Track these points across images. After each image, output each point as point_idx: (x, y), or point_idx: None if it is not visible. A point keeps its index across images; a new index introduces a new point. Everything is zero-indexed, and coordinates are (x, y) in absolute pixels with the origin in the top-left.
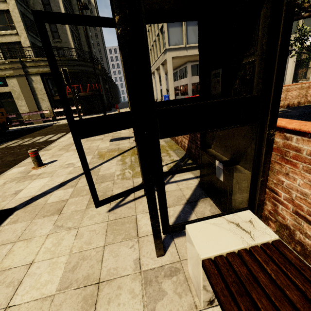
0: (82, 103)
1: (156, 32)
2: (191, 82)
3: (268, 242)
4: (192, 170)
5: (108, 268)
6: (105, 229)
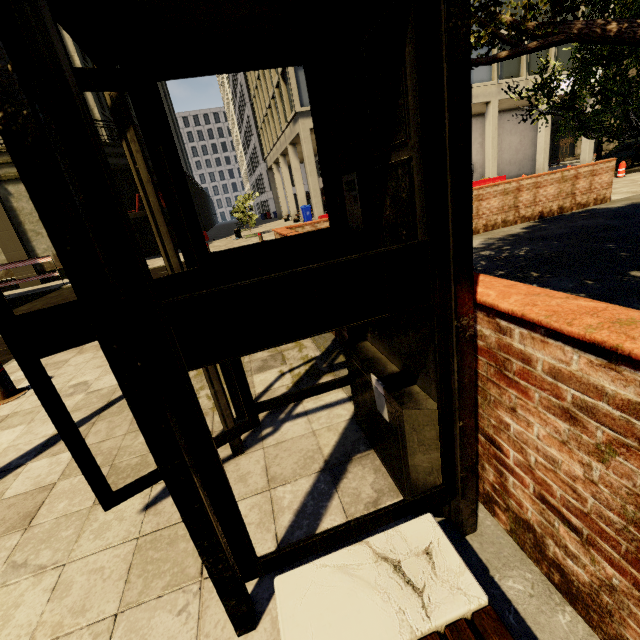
0: None
1: (273, 79)
2: None
3: (463, 616)
4: (337, 388)
5: None
6: (128, 563)
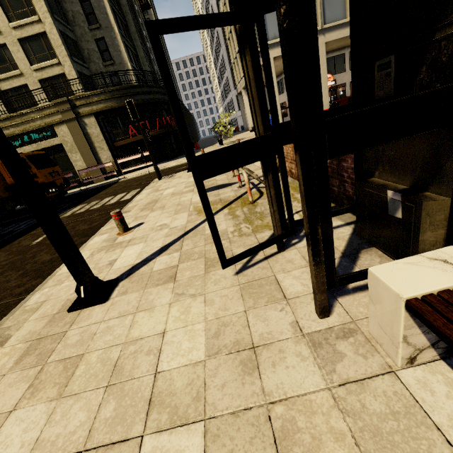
0: (151, 147)
1: None
2: None
3: None
4: (343, 213)
5: (260, 333)
6: (240, 293)
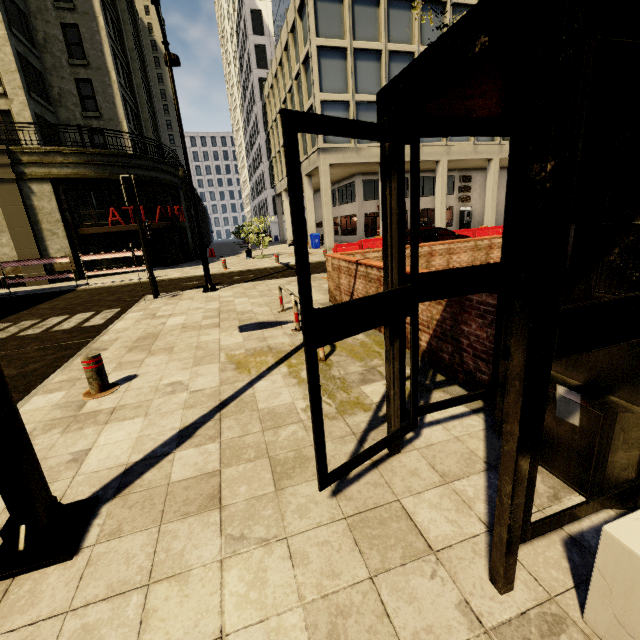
0: (140, 244)
1: None
2: (362, 212)
3: None
4: (476, 400)
5: (412, 630)
6: (351, 538)
